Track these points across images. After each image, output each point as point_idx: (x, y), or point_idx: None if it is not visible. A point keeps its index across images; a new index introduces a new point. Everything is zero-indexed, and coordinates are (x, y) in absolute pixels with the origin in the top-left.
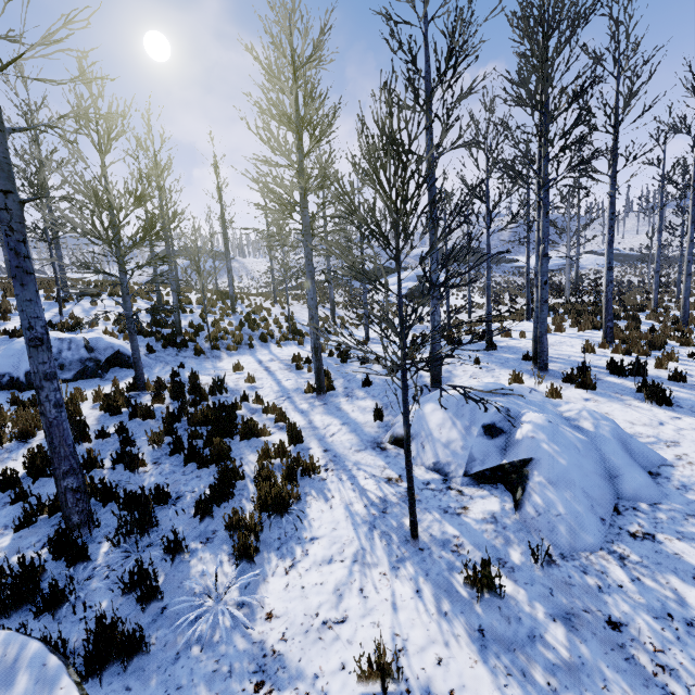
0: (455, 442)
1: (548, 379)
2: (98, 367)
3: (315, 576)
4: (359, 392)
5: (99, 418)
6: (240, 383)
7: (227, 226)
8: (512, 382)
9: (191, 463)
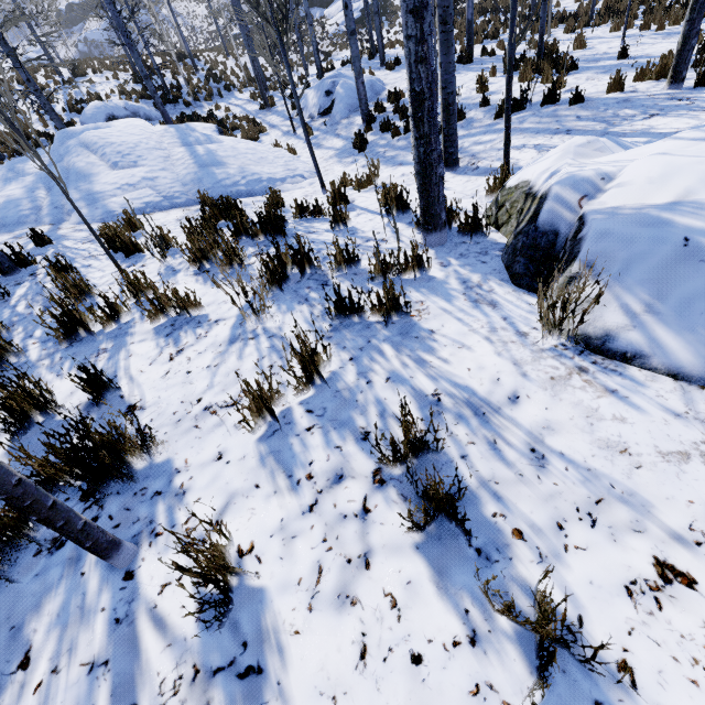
0: (316, 103)
1: (381, 70)
2: None
3: None
4: (288, 103)
5: None
6: (223, 114)
7: None
8: None
9: None
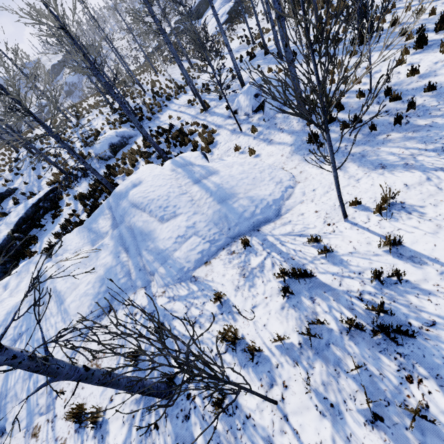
0: (248, 104)
1: (282, 63)
2: (125, 141)
3: (223, 147)
4: (219, 103)
5: (147, 151)
6: (176, 122)
7: (112, 41)
8: (268, 72)
9: (182, 147)
